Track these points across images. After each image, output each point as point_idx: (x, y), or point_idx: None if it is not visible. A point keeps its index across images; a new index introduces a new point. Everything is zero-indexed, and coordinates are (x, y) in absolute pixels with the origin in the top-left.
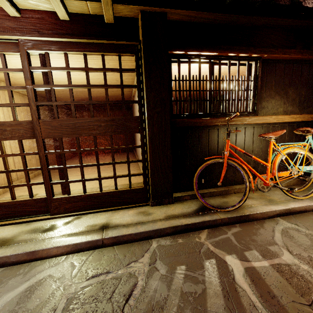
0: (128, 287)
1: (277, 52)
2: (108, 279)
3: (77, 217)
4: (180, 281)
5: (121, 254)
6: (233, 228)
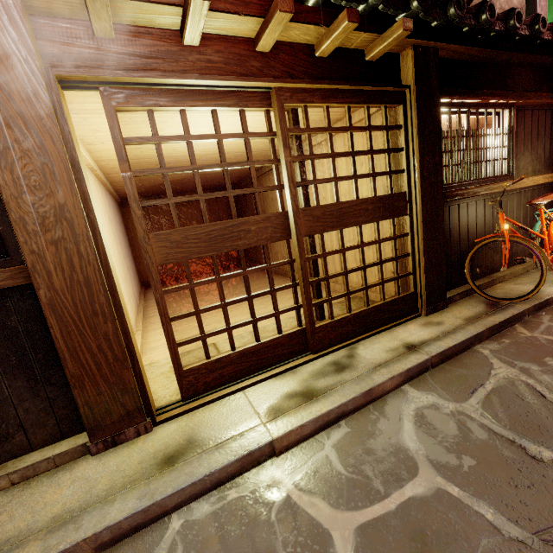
0: (525, 388)
1: (531, 97)
2: (492, 390)
3: (350, 348)
4: None
5: (463, 368)
6: (541, 316)
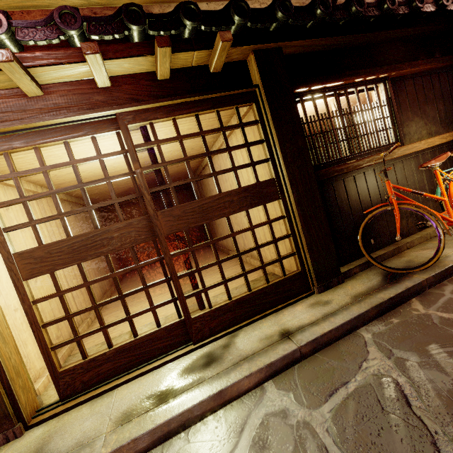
0: (392, 390)
1: (404, 67)
2: (354, 391)
3: (231, 336)
4: (450, 361)
5: (335, 359)
6: (444, 287)
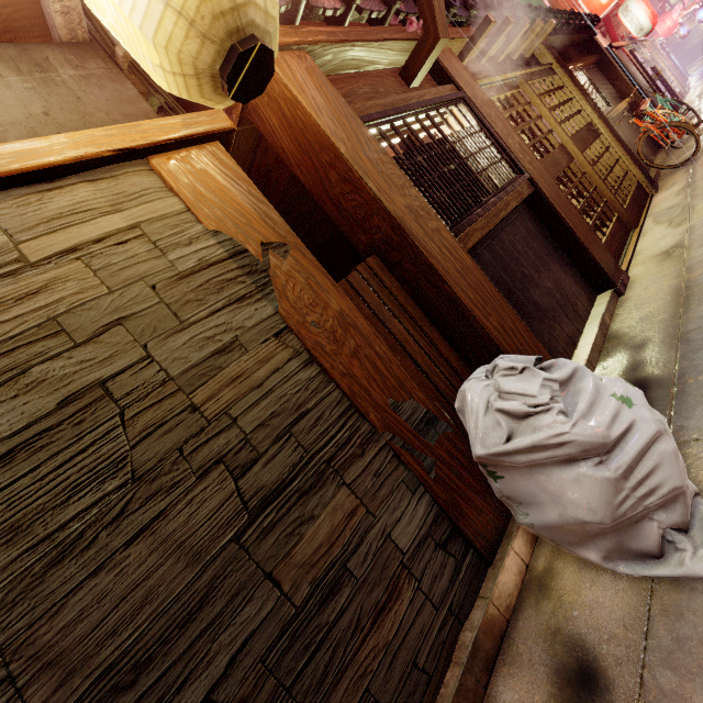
0: None
1: (586, 60)
2: None
3: (649, 217)
4: None
5: None
6: None
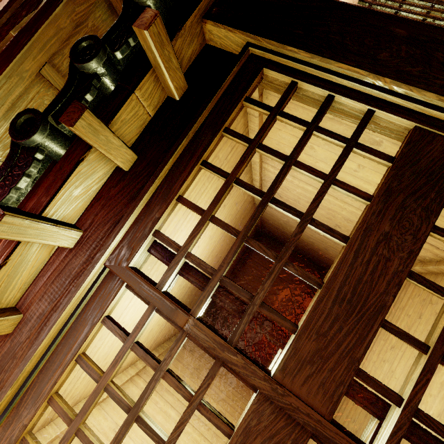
0: None
1: None
2: None
3: None
4: None
5: None
6: None
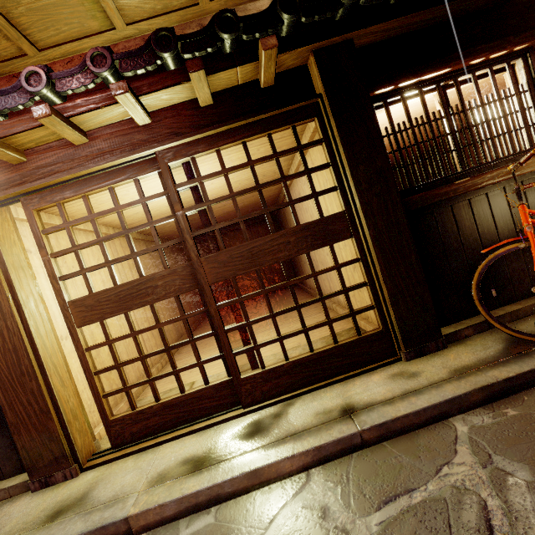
0: (474, 514)
1: None
2: (419, 504)
3: (286, 404)
4: None
5: (407, 454)
6: None
